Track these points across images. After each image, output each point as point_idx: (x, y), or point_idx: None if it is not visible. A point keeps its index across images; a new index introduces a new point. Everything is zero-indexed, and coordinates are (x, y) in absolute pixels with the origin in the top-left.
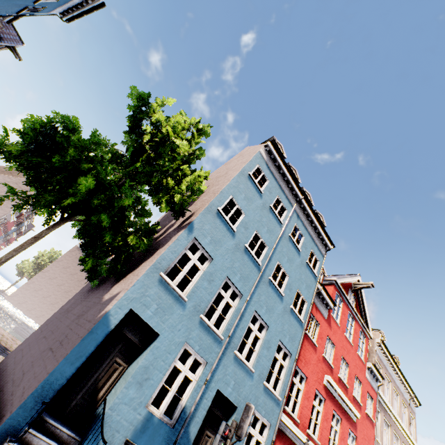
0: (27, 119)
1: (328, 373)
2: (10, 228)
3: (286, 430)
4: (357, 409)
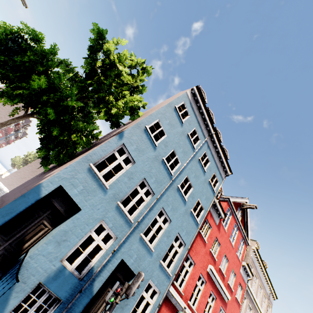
0: (2, 27)
1: (212, 264)
2: (9, 132)
3: (172, 298)
4: (229, 293)
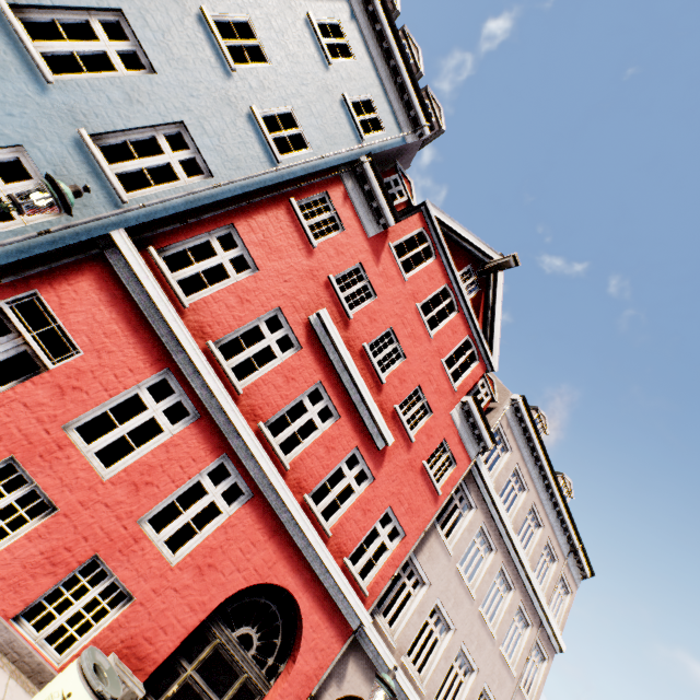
0: None
1: (333, 317)
2: None
3: (132, 280)
4: (397, 439)
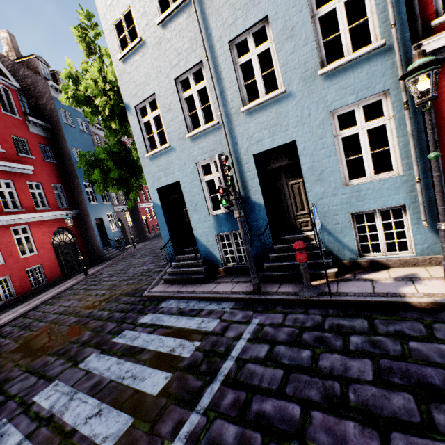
0: None
1: None
2: None
3: None
4: None
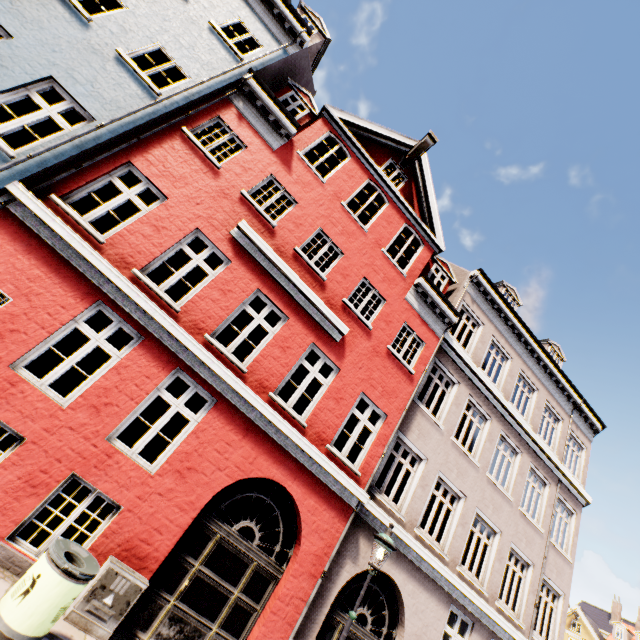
0: None
1: (256, 229)
2: None
3: (41, 227)
4: (353, 330)
